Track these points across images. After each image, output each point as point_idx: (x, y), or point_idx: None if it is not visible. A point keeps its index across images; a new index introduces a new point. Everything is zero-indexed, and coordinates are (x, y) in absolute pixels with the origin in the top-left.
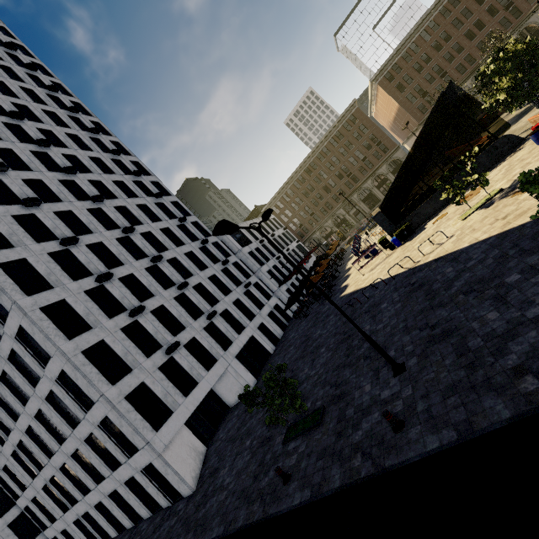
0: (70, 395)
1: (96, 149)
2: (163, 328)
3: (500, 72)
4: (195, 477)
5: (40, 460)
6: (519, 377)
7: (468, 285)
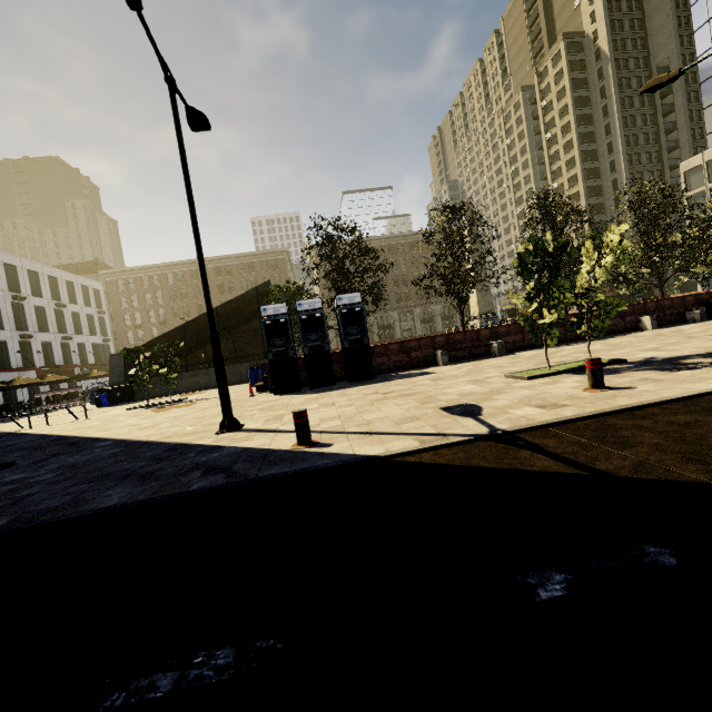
0: None
1: None
2: None
3: (274, 298)
4: None
5: None
6: None
7: None
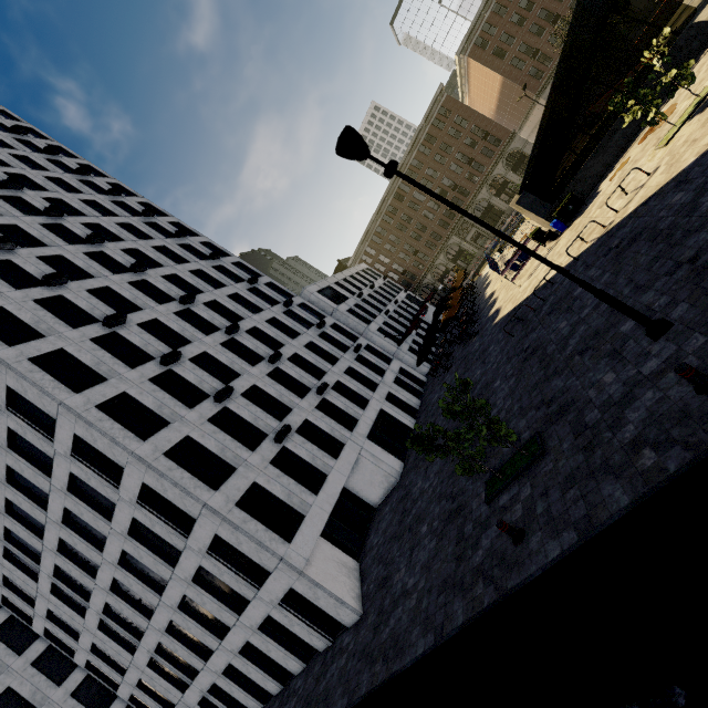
0: (160, 518)
1: (122, 213)
2: (263, 412)
3: None
4: (357, 598)
5: (137, 624)
6: None
7: None
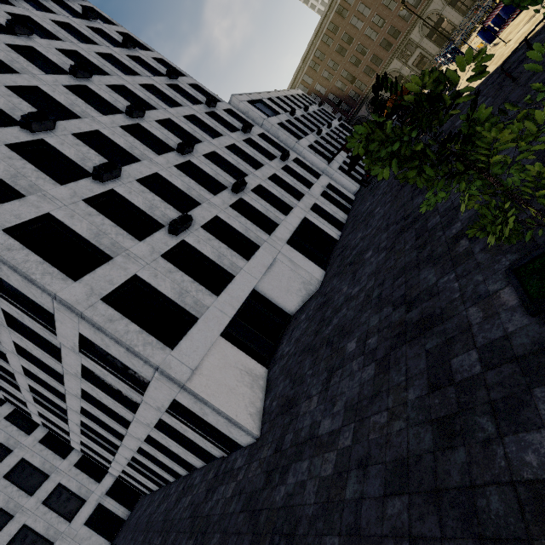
0: (22, 310)
1: None
2: (162, 202)
3: None
4: (256, 415)
5: (59, 405)
6: None
7: None
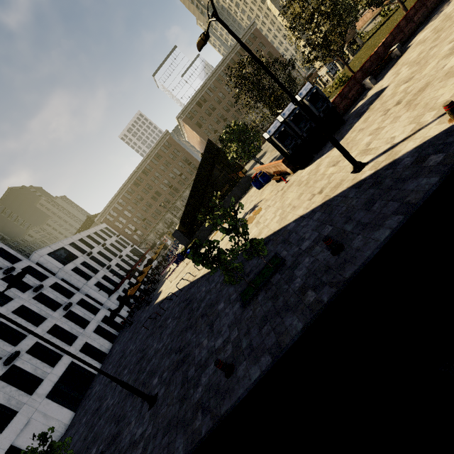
0: None
1: None
2: None
3: (229, 140)
4: None
5: None
6: (196, 413)
7: (205, 308)
